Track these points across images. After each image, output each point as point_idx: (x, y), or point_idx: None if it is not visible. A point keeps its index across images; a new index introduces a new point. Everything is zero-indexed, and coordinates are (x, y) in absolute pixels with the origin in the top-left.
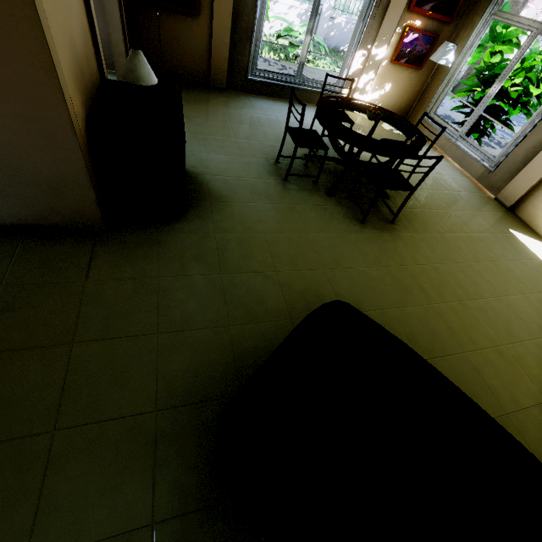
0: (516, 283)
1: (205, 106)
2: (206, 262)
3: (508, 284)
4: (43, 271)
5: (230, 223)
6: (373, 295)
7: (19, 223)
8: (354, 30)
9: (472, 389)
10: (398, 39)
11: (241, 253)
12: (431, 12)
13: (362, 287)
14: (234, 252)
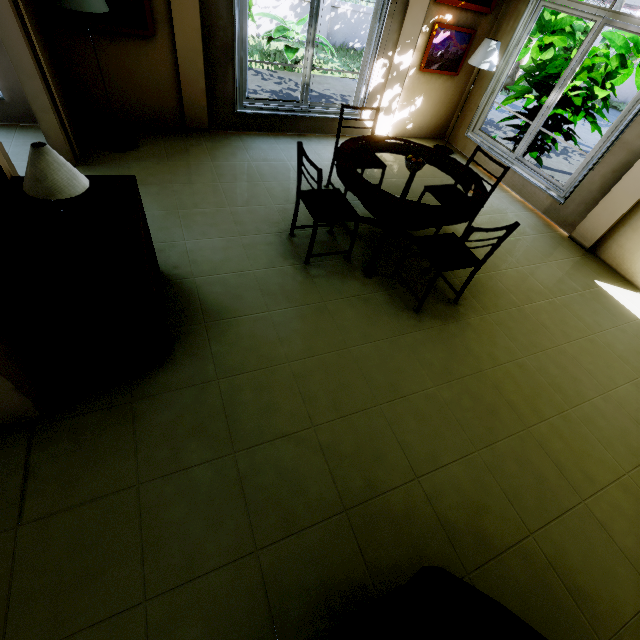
0: (620, 364)
1: (183, 161)
2: (209, 435)
3: (612, 368)
4: None
5: (239, 356)
6: (450, 433)
7: None
8: (368, 35)
9: (605, 565)
10: (426, 40)
11: (260, 406)
12: (464, 2)
13: (435, 423)
14: (249, 407)
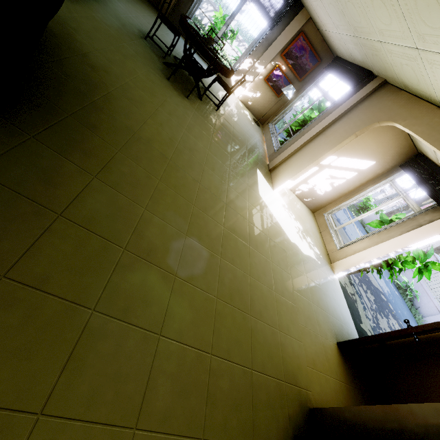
0: (227, 162)
1: (142, 3)
2: None
3: (221, 157)
4: None
5: None
6: (127, 72)
7: None
8: (250, 45)
9: (129, 116)
10: (271, 69)
11: None
12: (291, 66)
13: (125, 67)
14: None
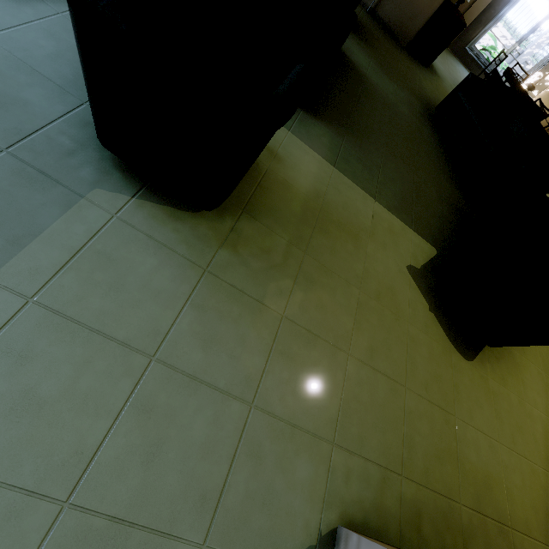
0: None
1: None
2: (432, 84)
3: None
4: (389, 42)
5: (441, 85)
6: None
7: (386, 22)
8: (545, 57)
9: None
10: None
11: (443, 94)
12: None
13: None
14: (441, 92)
